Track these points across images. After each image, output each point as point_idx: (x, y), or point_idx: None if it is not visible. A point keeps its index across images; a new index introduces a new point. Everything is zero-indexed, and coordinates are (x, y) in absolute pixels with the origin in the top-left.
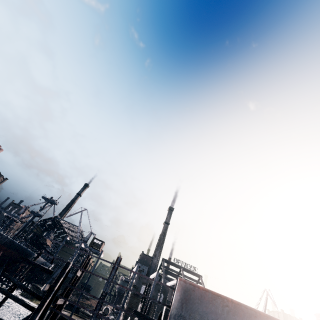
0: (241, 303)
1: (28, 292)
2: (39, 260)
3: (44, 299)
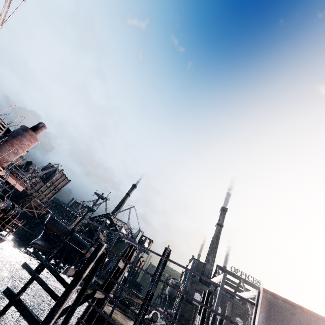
0: None
1: (54, 276)
2: None
3: (69, 288)
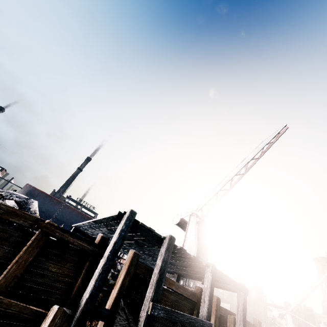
0: (63, 202)
1: None
2: None
3: None
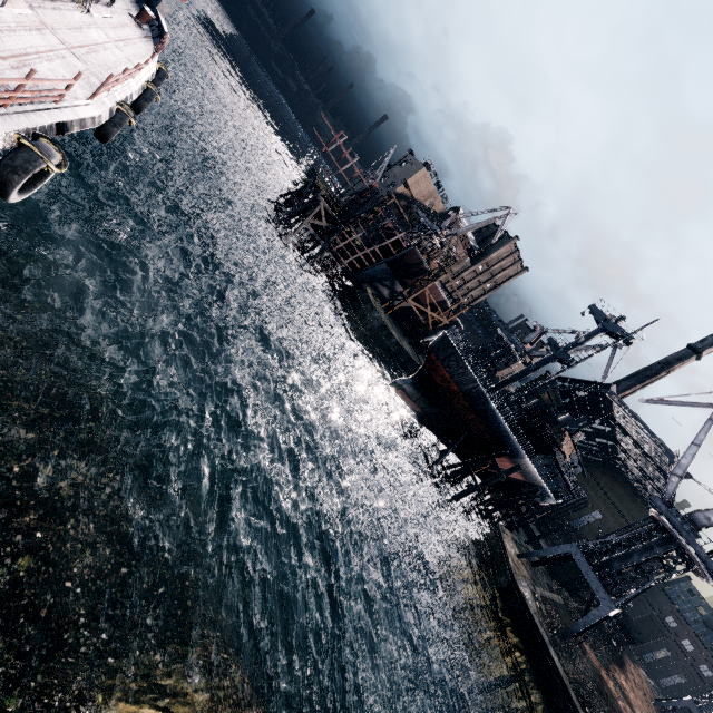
0: None
1: None
2: (530, 476)
3: None
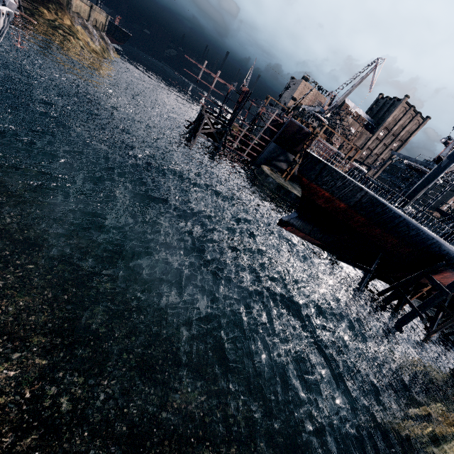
0: None
1: None
2: None
3: None
